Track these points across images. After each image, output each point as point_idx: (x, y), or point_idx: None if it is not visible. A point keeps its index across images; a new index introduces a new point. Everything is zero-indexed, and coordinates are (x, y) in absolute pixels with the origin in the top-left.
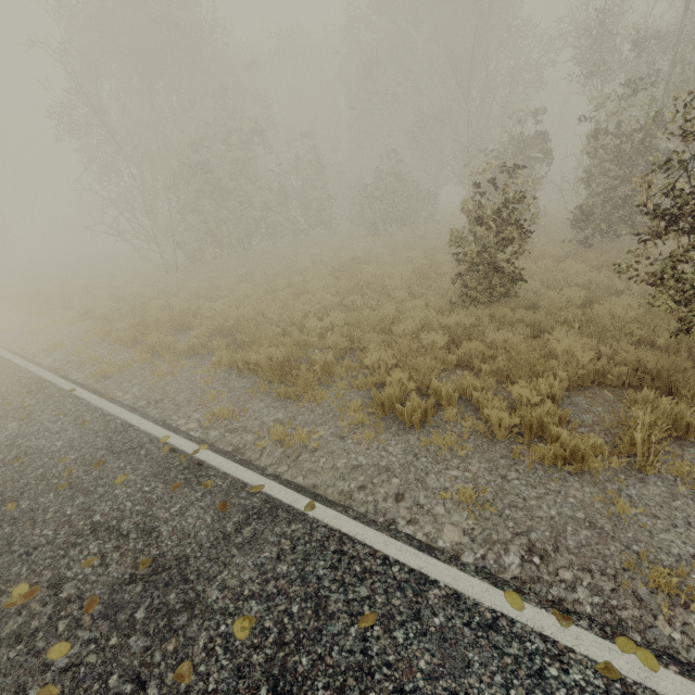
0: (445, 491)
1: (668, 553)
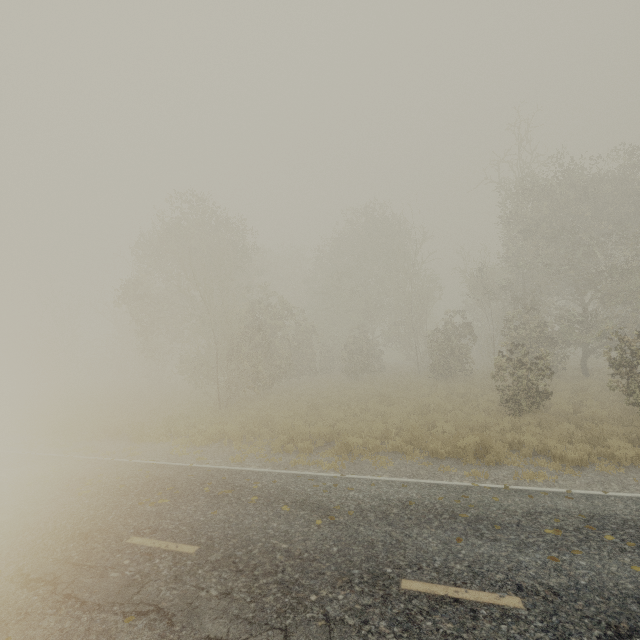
0: (638, 484)
1: None
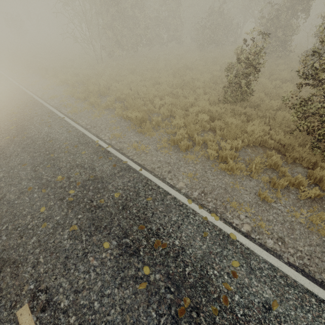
0: (185, 173)
1: (242, 199)
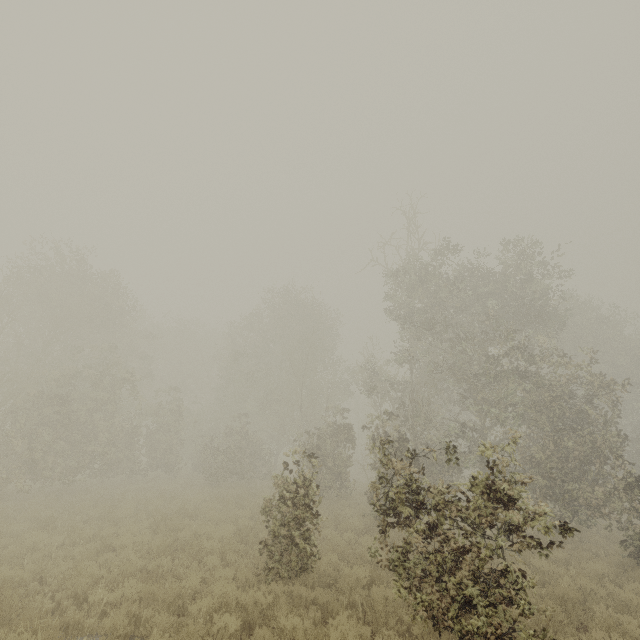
0: None
1: None
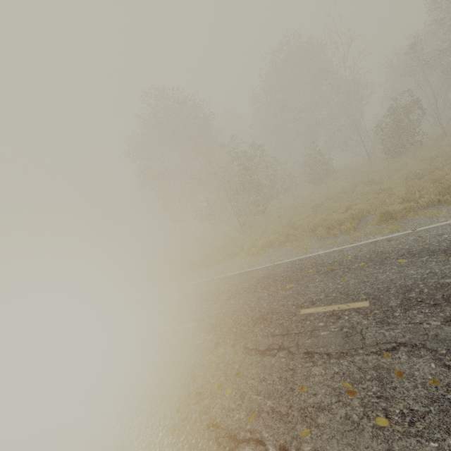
0: None
1: None
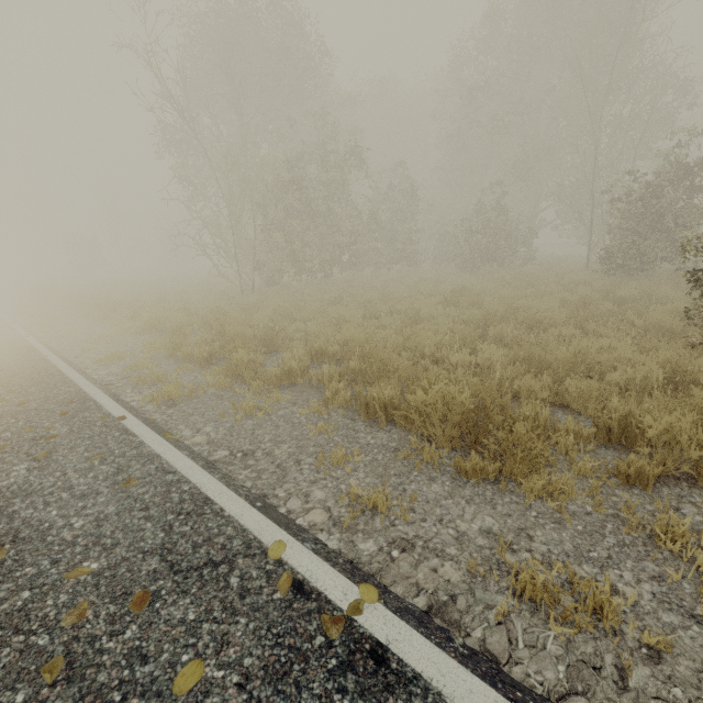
0: None
1: None
